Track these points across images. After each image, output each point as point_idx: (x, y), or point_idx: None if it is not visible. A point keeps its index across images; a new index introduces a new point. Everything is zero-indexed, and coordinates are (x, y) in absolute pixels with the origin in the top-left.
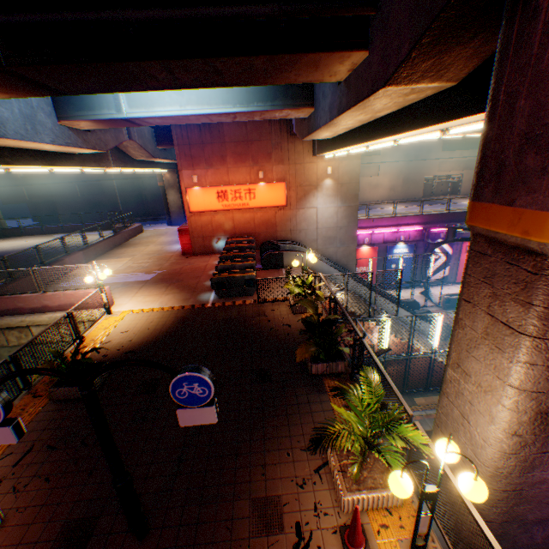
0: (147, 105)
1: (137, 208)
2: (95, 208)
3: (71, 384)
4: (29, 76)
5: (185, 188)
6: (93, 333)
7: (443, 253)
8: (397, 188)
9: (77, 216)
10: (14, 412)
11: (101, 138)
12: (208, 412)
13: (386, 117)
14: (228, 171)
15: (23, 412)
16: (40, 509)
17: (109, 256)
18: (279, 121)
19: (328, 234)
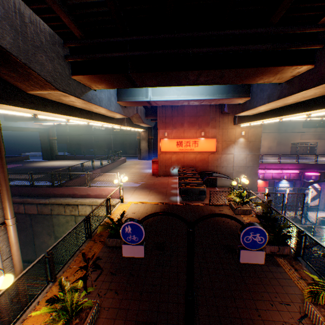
0: (161, 94)
1: (120, 150)
2: (99, 148)
3: (117, 237)
4: (133, 78)
5: (160, 138)
6: (116, 211)
7: (313, 189)
8: (273, 147)
9: (90, 152)
10: (85, 249)
11: (128, 111)
12: (259, 254)
13: (306, 101)
14: (184, 131)
15: (90, 250)
16: (117, 311)
17: (111, 172)
18: (215, 106)
19: (239, 170)
